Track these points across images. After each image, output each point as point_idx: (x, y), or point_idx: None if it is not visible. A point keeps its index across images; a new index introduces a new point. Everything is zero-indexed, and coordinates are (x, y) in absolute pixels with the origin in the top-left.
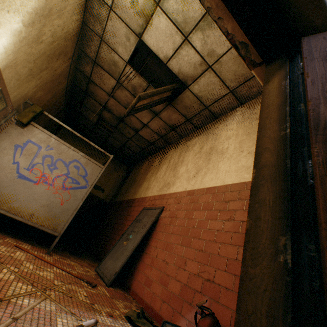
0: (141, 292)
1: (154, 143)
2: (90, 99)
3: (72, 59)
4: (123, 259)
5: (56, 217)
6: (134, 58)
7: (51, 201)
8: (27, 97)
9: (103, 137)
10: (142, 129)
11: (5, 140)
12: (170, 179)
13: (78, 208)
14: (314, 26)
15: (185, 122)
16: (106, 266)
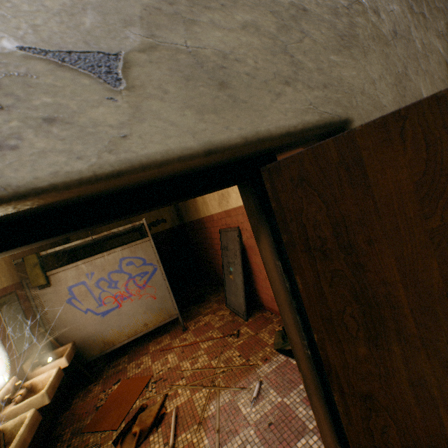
0: (273, 307)
1: None
2: None
3: None
4: (241, 295)
5: (162, 309)
6: None
7: (146, 304)
8: (10, 261)
9: None
10: None
11: (55, 307)
12: None
13: (169, 288)
14: (266, 148)
15: None
16: (232, 303)
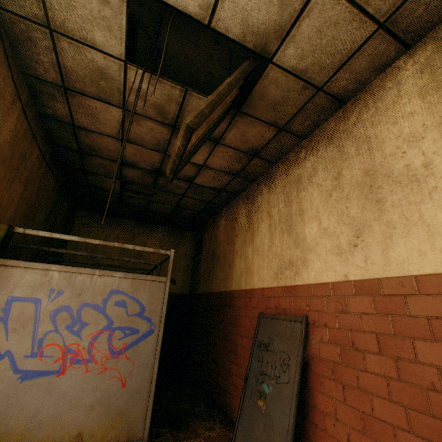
0: None
1: (225, 188)
2: (93, 159)
3: (19, 100)
4: None
5: (124, 415)
6: (135, 46)
7: (103, 390)
8: None
9: (141, 206)
10: (198, 174)
11: None
12: (290, 252)
13: (154, 376)
14: None
15: (277, 136)
16: None
